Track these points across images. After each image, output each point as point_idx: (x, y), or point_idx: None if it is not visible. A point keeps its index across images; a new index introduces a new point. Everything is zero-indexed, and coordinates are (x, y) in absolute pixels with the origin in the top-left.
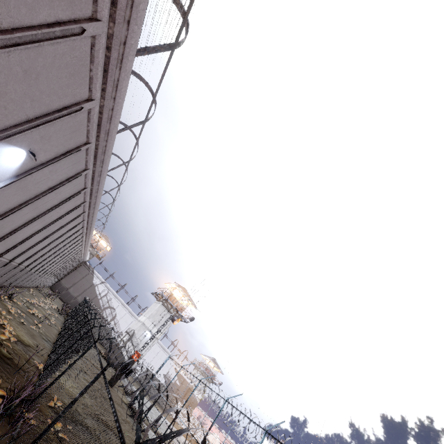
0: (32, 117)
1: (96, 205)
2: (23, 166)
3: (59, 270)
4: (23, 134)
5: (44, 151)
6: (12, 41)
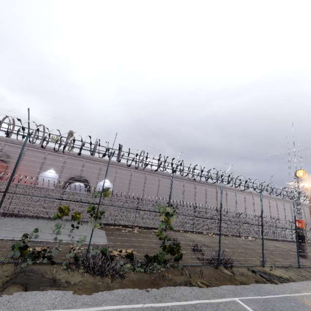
0: (98, 175)
1: (166, 174)
2: (111, 182)
3: (270, 217)
4: (101, 178)
5: (110, 177)
6: (81, 172)
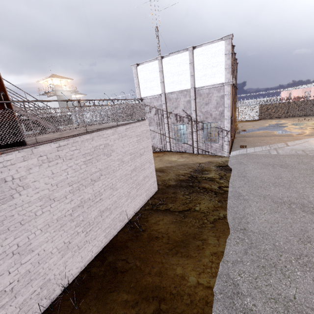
0: None
1: None
2: None
3: None
4: None
5: None
6: None
